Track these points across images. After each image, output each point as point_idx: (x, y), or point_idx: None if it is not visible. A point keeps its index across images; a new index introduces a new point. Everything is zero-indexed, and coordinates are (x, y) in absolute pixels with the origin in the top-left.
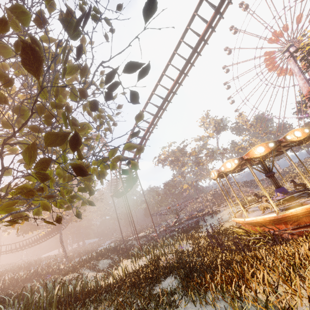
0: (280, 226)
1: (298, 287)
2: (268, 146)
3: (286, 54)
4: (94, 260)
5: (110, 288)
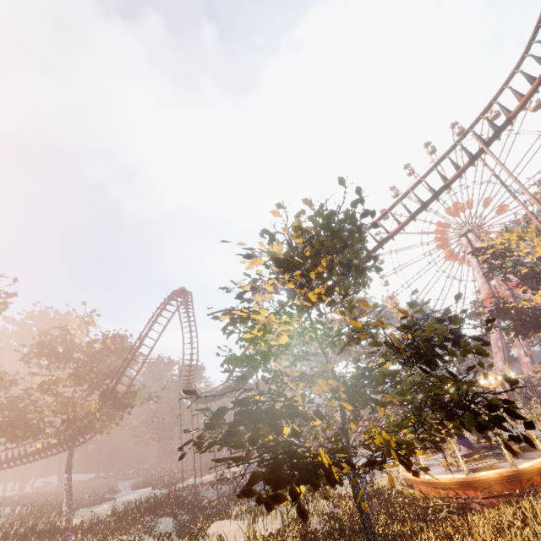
0: (468, 492)
1: (513, 537)
2: None
3: (464, 239)
4: (150, 516)
5: None
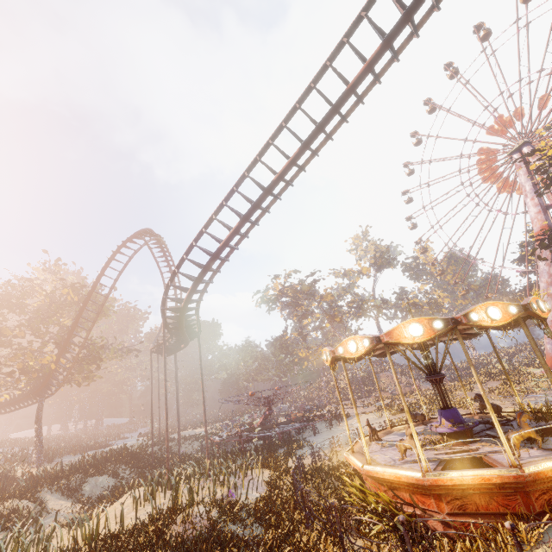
0: (427, 500)
1: None
2: (431, 325)
3: (516, 157)
4: (78, 475)
5: None
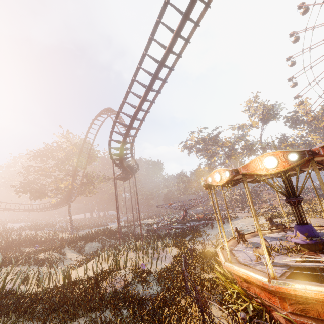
0: (273, 298)
1: None
2: (286, 157)
3: None
4: (82, 241)
5: (3, 312)
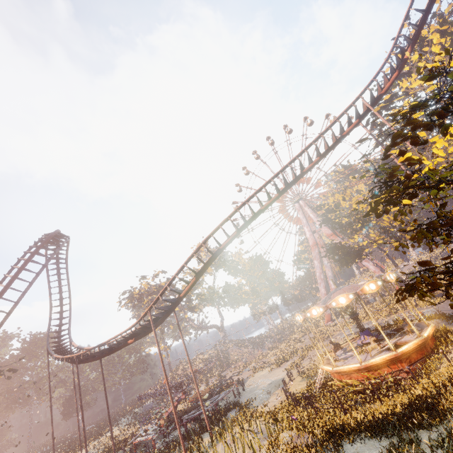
0: (396, 365)
1: None
2: (377, 283)
3: (297, 205)
4: None
5: None
